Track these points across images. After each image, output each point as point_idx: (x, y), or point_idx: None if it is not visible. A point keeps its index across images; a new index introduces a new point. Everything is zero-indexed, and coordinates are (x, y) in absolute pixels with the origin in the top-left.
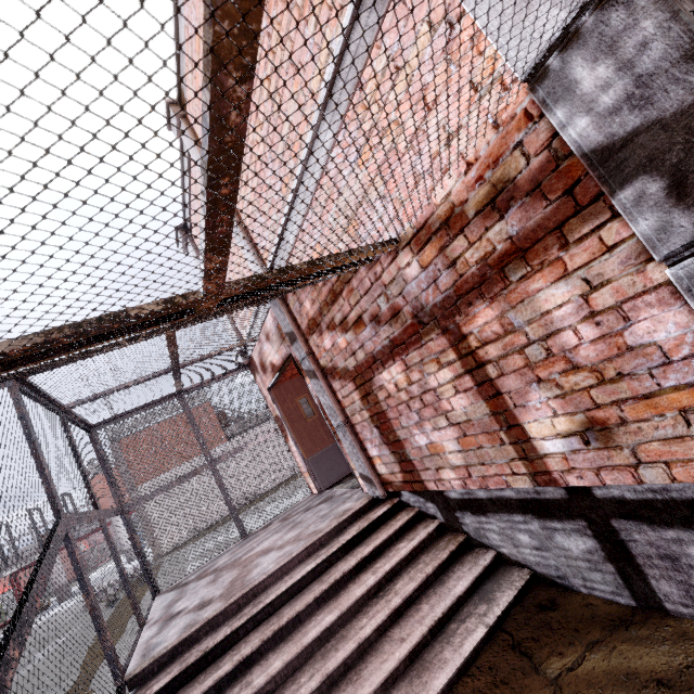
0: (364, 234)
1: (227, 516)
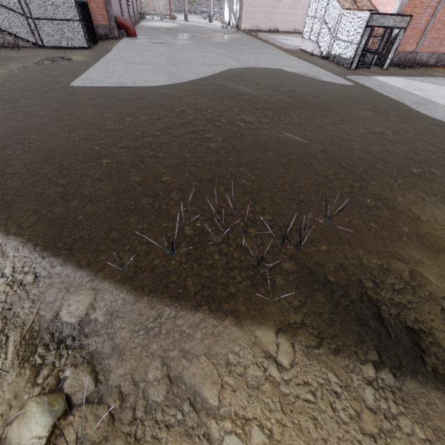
0: (379, 7)
1: (266, 31)
